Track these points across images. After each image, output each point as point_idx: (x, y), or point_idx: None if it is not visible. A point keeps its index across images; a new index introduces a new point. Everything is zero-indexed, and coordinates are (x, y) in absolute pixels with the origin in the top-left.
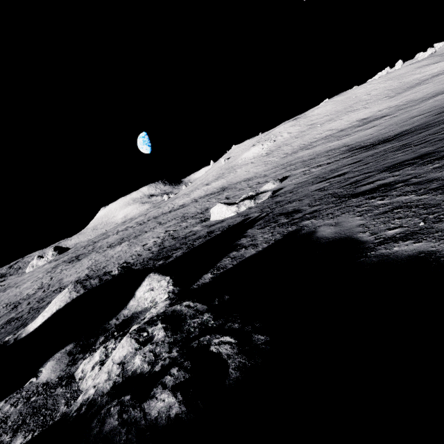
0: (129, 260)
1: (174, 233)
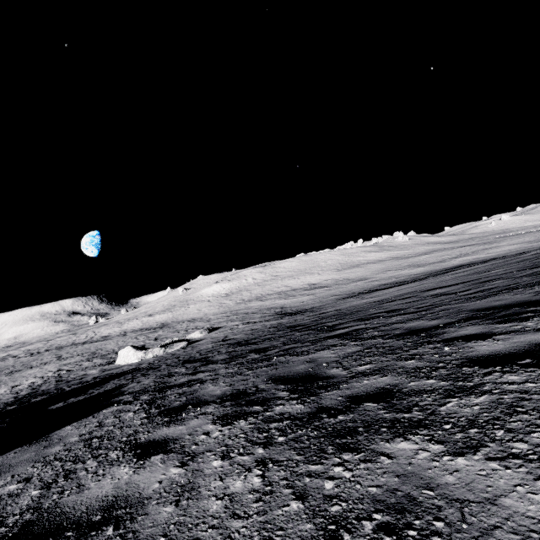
0: None
1: (66, 374)
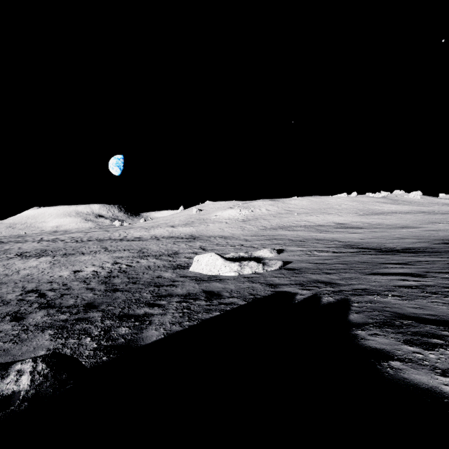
0: (45, 289)
1: (129, 269)
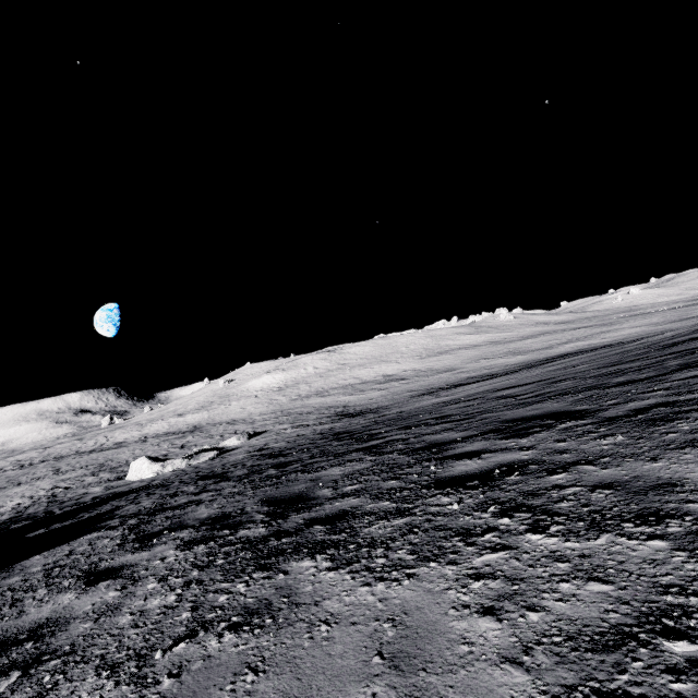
0: None
1: (62, 493)
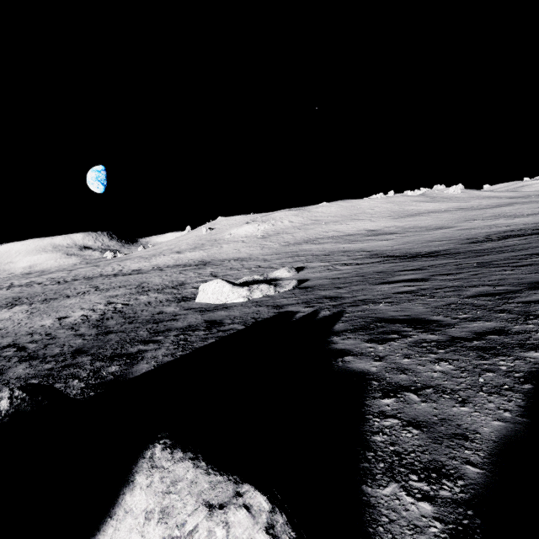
0: (24, 342)
1: (125, 308)
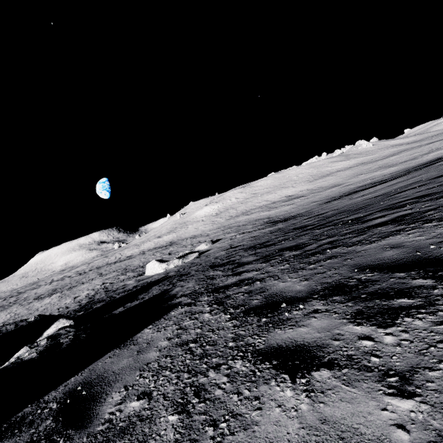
0: (54, 313)
1: (109, 286)
